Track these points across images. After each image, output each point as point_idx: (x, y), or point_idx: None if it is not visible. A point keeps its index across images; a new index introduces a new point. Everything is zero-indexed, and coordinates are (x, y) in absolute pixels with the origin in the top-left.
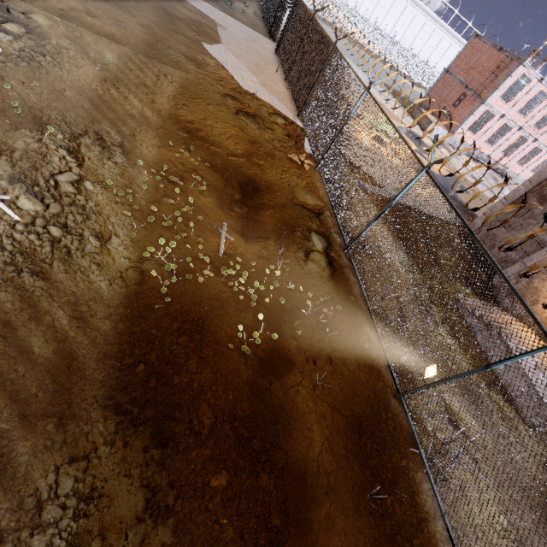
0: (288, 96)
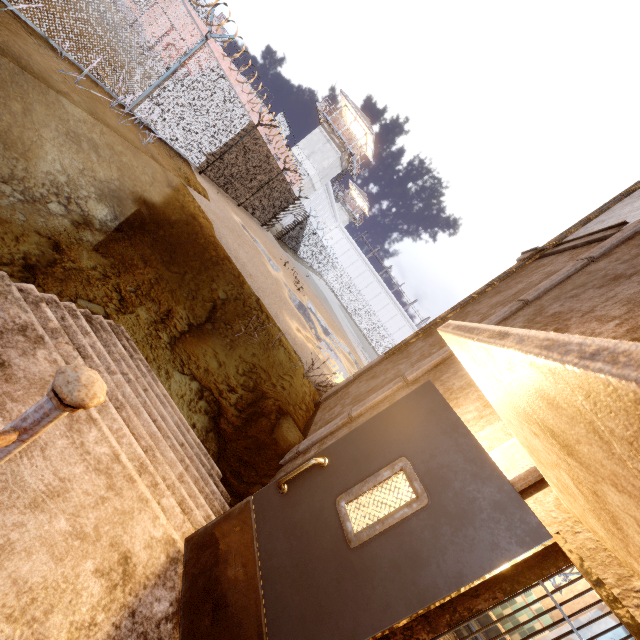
0: (219, 190)
